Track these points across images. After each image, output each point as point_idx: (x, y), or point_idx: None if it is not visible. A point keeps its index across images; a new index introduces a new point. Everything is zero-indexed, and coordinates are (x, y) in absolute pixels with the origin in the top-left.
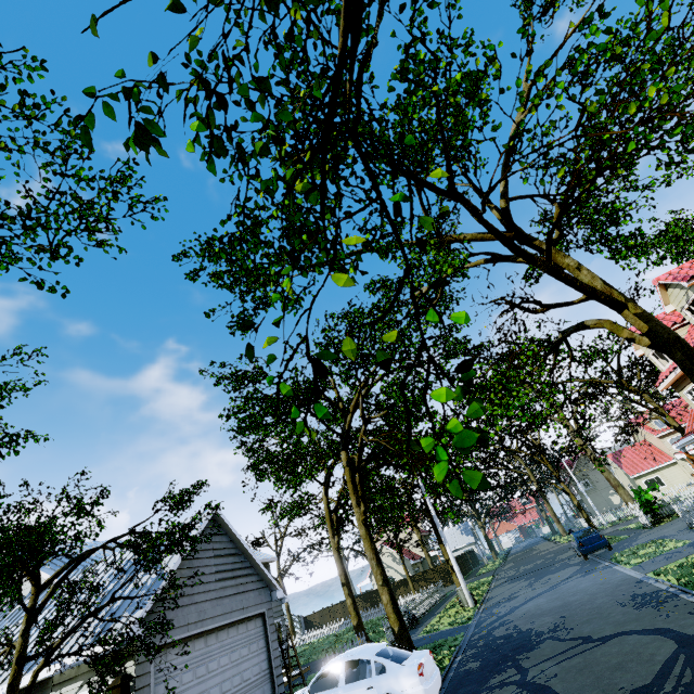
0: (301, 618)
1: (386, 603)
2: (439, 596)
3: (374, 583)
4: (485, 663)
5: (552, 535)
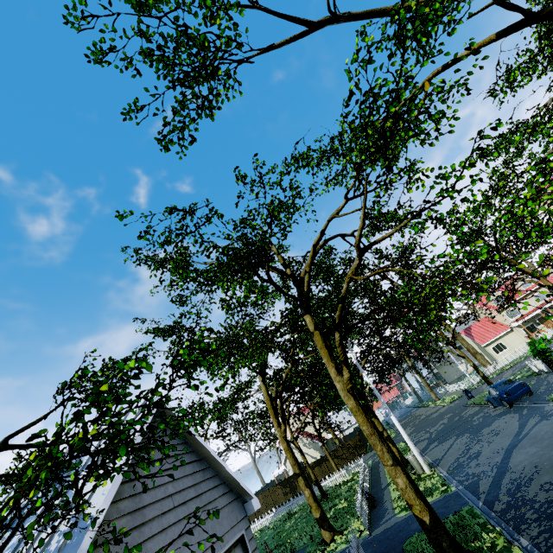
0: None
1: (404, 487)
2: (368, 469)
3: (289, 469)
4: None
5: (420, 403)
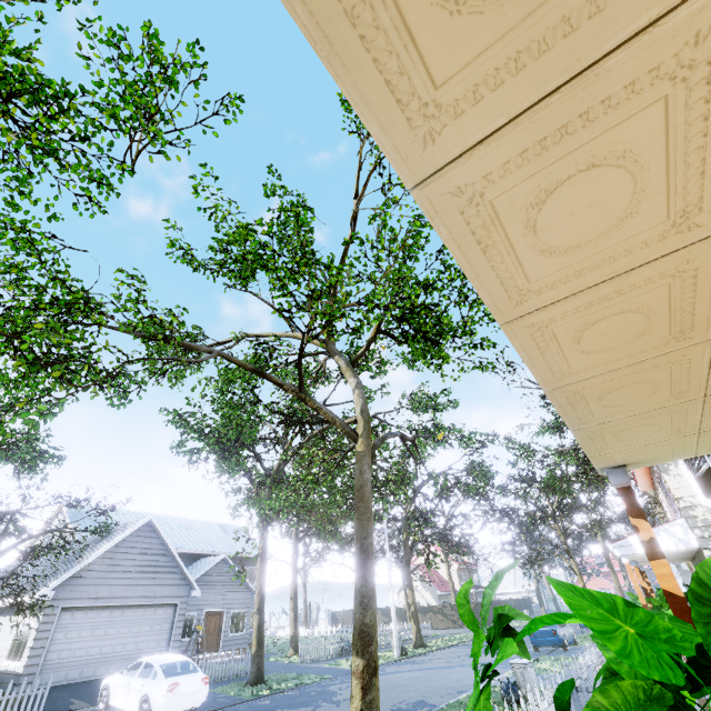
0: (329, 612)
1: (254, 628)
2: None
3: (400, 601)
4: (268, 704)
5: None
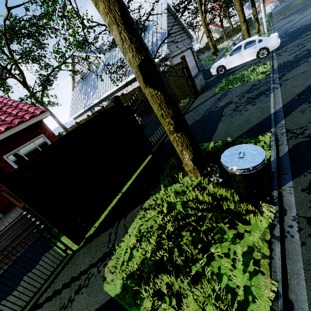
0: None
1: (244, 30)
2: (241, 38)
3: (202, 45)
4: (291, 37)
5: None
